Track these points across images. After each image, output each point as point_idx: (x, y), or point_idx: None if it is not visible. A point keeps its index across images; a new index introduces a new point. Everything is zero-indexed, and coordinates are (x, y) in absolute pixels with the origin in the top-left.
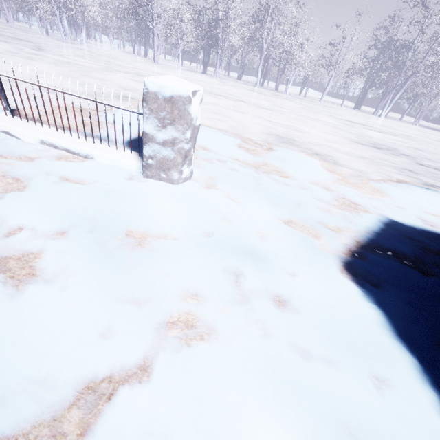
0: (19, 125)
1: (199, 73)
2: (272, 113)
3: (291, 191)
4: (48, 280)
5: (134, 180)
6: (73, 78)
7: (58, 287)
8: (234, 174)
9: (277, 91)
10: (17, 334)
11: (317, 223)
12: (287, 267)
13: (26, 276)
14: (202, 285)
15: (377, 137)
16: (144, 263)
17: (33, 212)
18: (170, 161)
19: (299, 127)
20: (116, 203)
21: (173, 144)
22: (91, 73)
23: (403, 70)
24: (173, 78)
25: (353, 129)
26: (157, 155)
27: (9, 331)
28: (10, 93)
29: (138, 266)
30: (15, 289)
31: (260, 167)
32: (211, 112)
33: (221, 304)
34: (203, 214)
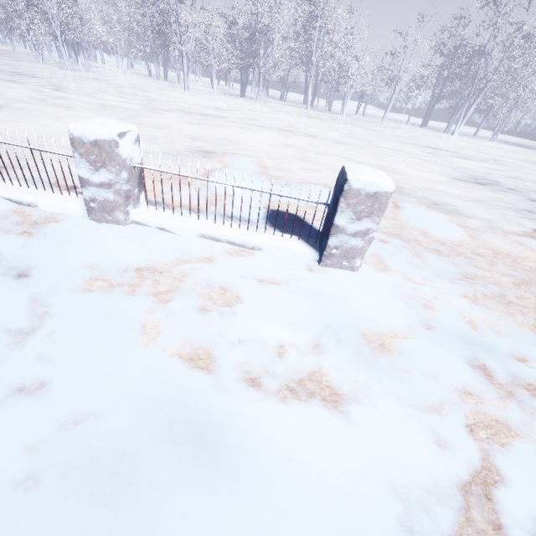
0: (172, 219)
1: (236, 96)
2: (352, 149)
3: (453, 260)
4: (353, 398)
5: (316, 271)
6: None
7: (369, 403)
8: (390, 247)
9: (330, 112)
10: (386, 453)
11: (501, 297)
12: (515, 353)
13: (332, 396)
14: (468, 384)
15: (470, 167)
16: (407, 368)
17: (279, 327)
18: (357, 250)
19: (391, 166)
20: (329, 303)
21: (365, 234)
22: (139, 118)
23: (476, 79)
24: (369, 171)
25: (440, 159)
26: (343, 245)
27: (377, 451)
28: None
29: (405, 372)
30: (339, 411)
31: (401, 232)
32: (297, 159)
33: (495, 400)
34: (406, 304)
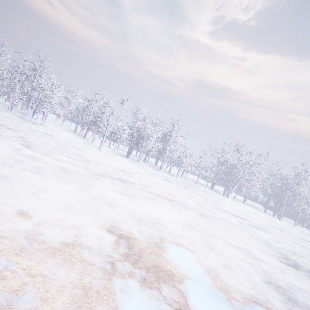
0: None
1: (123, 156)
2: (213, 223)
3: None
4: None
5: None
6: (95, 210)
7: None
8: None
9: (170, 174)
10: None
11: None
12: None
13: None
14: None
15: (268, 240)
16: None
17: None
18: None
19: (246, 246)
20: None
21: None
22: (90, 187)
23: (235, 176)
24: None
25: (250, 230)
26: None
27: None
28: (104, 309)
29: None
30: None
31: None
32: (205, 245)
33: None
34: None
